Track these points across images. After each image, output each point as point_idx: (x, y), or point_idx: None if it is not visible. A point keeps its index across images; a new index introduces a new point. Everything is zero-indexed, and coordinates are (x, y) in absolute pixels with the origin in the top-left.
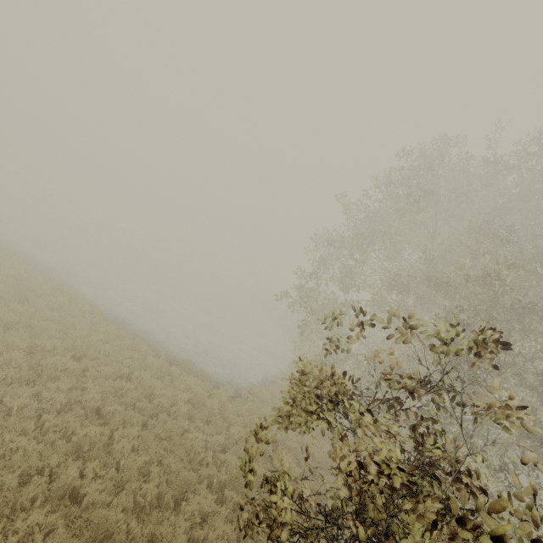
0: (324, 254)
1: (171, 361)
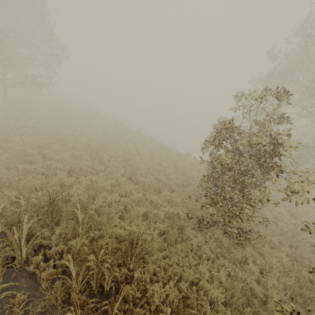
0: (260, 90)
1: (181, 155)
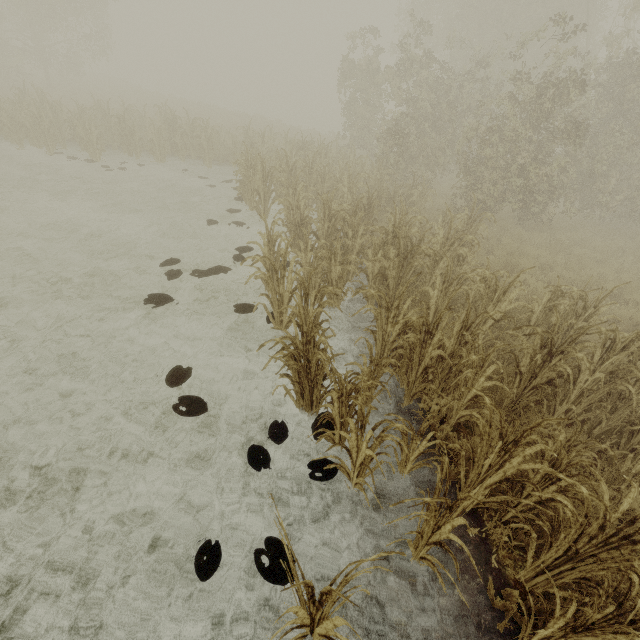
0: (411, 26)
1: None
